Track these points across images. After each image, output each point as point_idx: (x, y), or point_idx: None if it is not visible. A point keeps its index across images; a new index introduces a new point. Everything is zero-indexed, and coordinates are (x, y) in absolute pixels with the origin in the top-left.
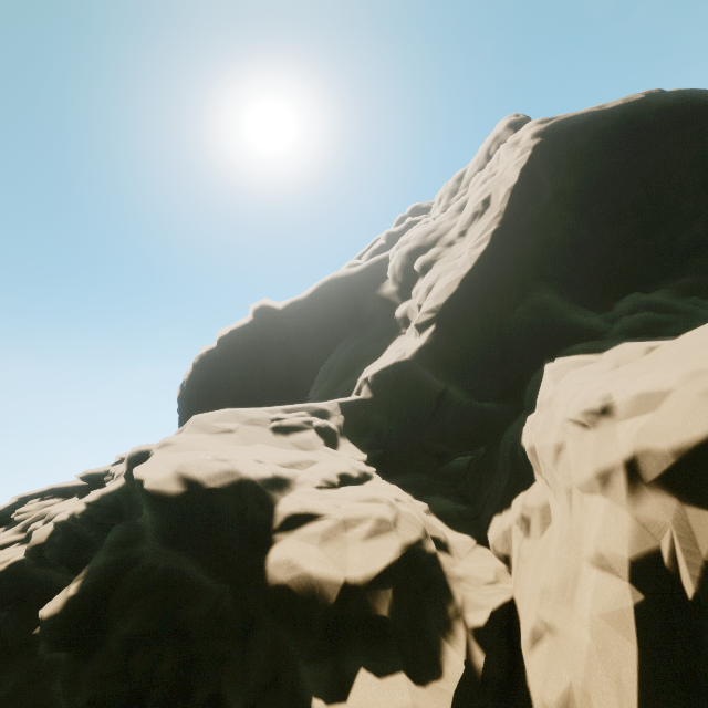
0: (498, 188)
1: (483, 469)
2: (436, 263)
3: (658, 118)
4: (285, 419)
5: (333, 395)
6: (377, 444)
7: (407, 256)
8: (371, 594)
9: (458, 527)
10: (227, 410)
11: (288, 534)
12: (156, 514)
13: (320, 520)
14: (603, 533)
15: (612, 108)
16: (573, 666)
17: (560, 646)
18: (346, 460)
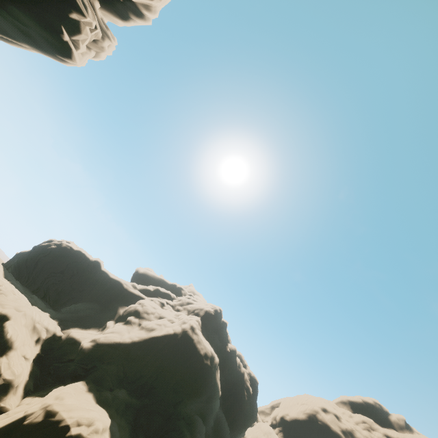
0: (159, 330)
1: (49, 388)
2: (129, 325)
3: (197, 361)
4: (40, 325)
5: (63, 322)
6: (46, 352)
7: (135, 310)
8: (2, 379)
9: (25, 390)
10: (34, 312)
11: (7, 357)
12: (2, 336)
13: (12, 360)
14: (32, 408)
15: (197, 346)
16: (3, 419)
17: (6, 417)
18: (33, 351)
